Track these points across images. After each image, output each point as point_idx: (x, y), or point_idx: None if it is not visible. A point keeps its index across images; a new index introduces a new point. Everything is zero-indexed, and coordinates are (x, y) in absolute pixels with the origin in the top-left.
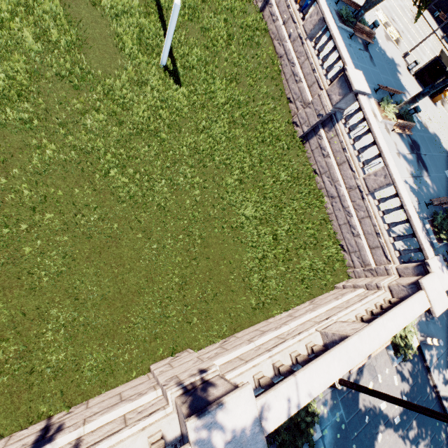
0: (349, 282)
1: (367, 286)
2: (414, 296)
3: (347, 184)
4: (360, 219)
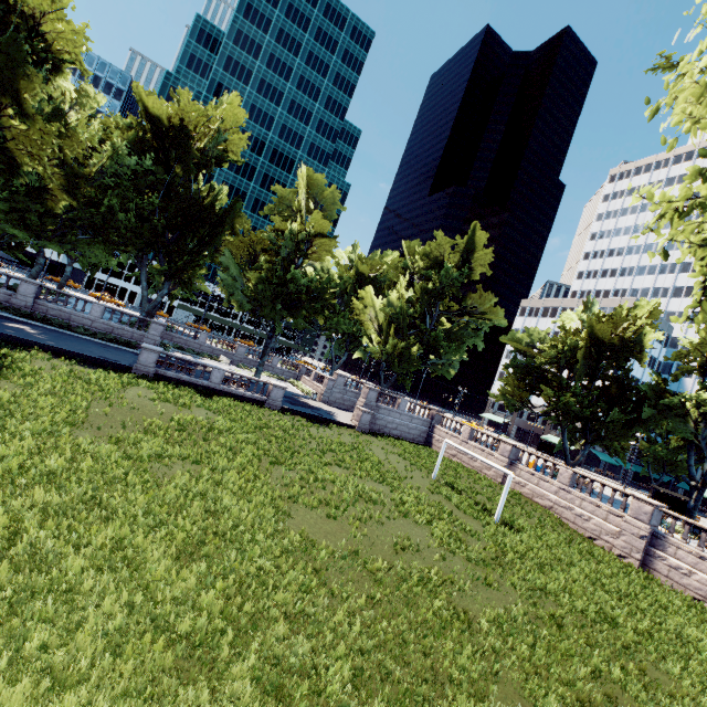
0: None
1: None
2: None
3: None
4: None
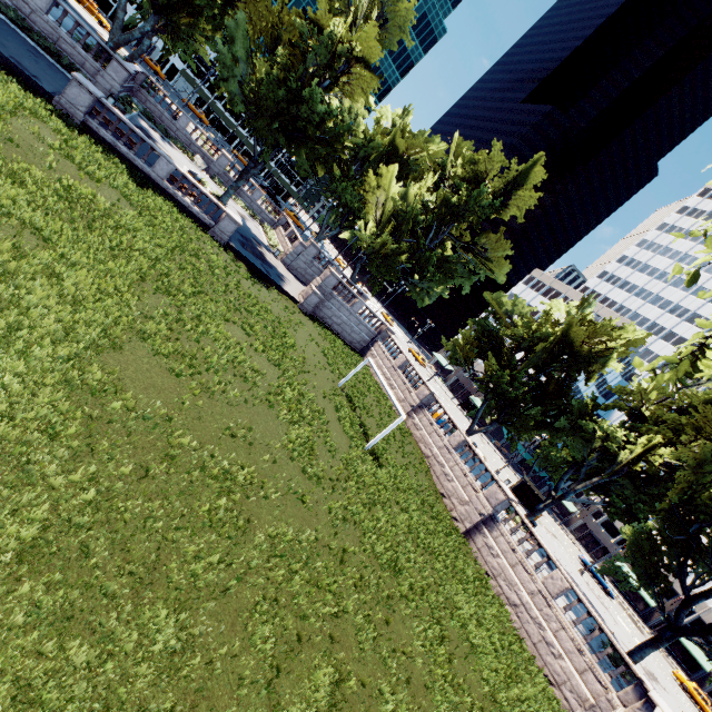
0: None
1: None
2: (656, 708)
3: (527, 588)
4: (555, 632)
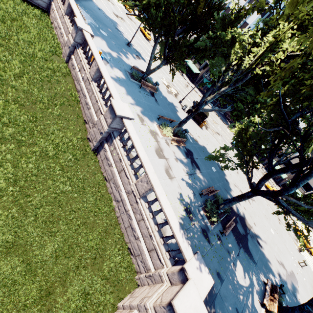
0: (131, 297)
1: (139, 307)
2: None
3: (126, 189)
4: (138, 221)
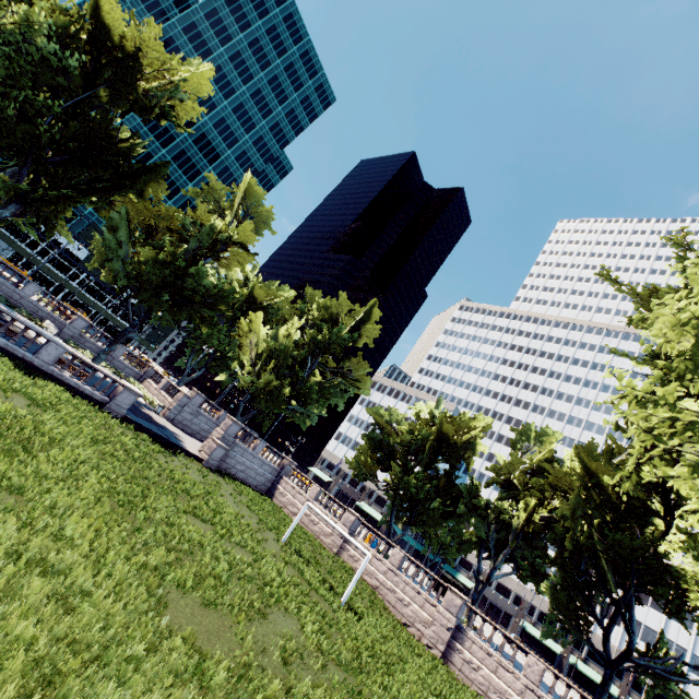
0: None
1: None
2: None
3: (516, 689)
4: None
